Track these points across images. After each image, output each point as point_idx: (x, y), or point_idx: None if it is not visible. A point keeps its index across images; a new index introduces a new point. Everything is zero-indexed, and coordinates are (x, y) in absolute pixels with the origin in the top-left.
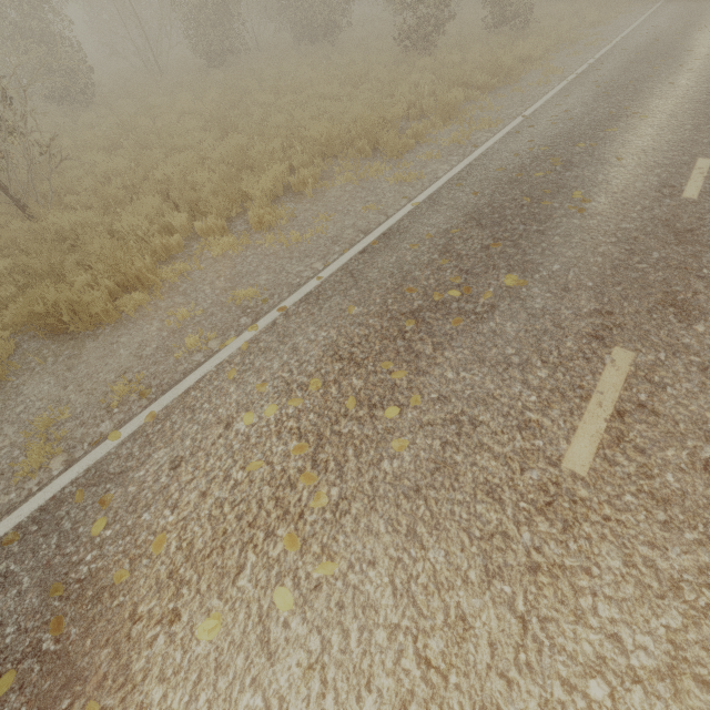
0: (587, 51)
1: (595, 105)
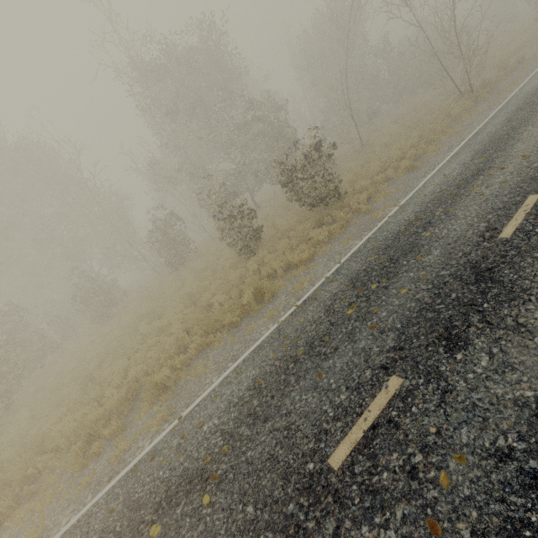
0: (363, 231)
1: (224, 418)
